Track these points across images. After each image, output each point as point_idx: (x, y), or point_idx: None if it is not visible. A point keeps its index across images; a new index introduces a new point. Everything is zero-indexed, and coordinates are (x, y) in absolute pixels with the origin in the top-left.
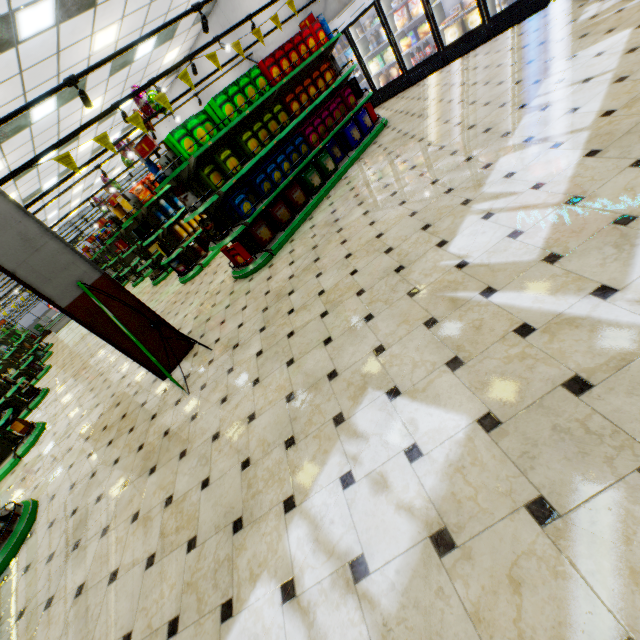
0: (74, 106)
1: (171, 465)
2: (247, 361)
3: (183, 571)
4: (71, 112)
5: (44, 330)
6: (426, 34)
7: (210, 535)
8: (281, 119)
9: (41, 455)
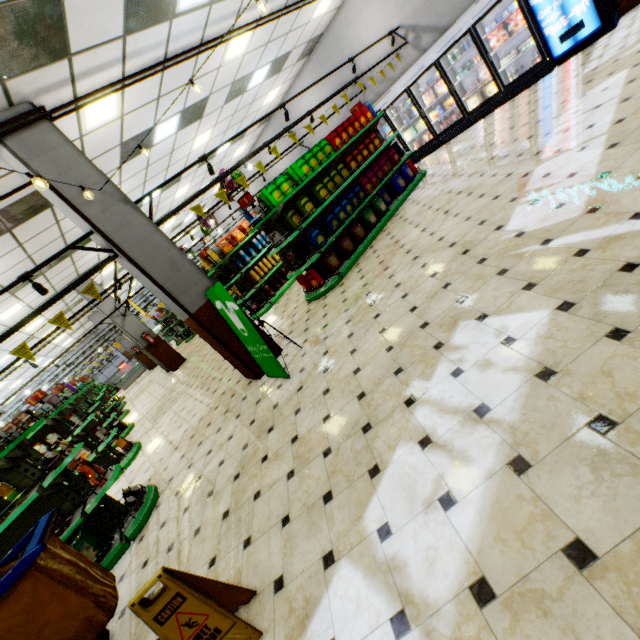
0: (170, 192)
1: (288, 420)
2: (340, 343)
3: (325, 468)
4: (167, 196)
5: (113, 389)
6: (451, 106)
7: (343, 442)
8: (343, 174)
9: (145, 462)
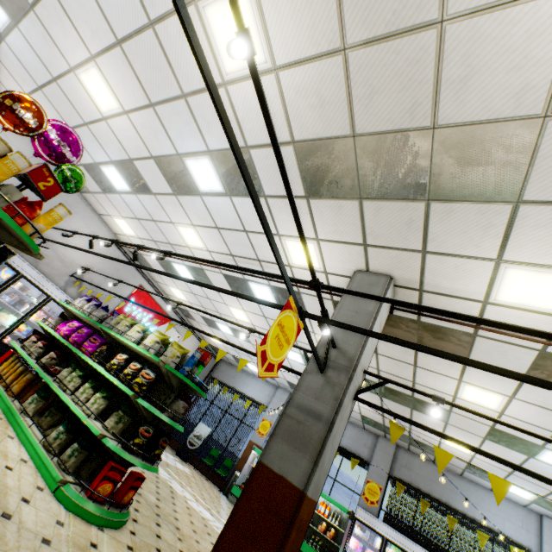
0: None
1: None
2: None
3: None
4: None
5: None
6: None
7: None
8: None
9: None
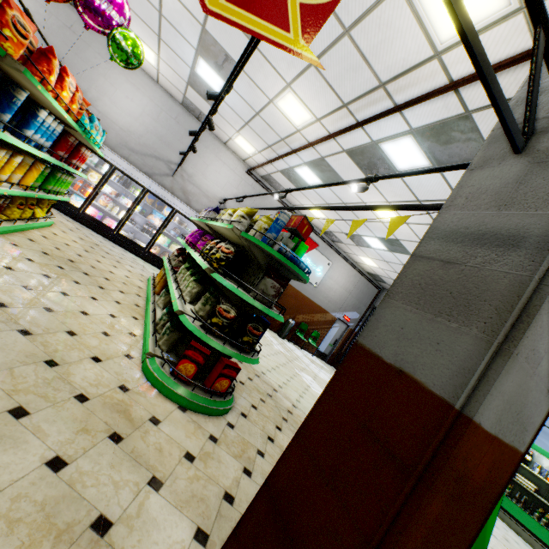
0: None
1: None
2: None
3: None
4: None
5: None
6: None
7: None
8: None
9: None
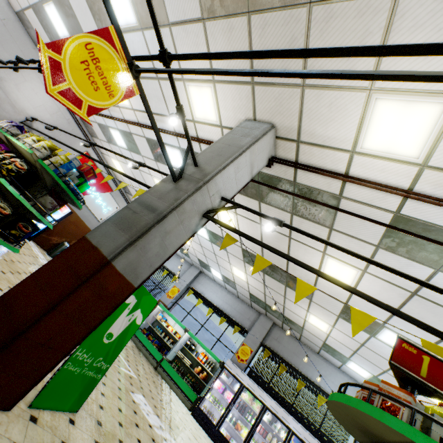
0: None
1: None
2: None
3: None
4: None
5: None
6: None
7: None
8: None
9: None
